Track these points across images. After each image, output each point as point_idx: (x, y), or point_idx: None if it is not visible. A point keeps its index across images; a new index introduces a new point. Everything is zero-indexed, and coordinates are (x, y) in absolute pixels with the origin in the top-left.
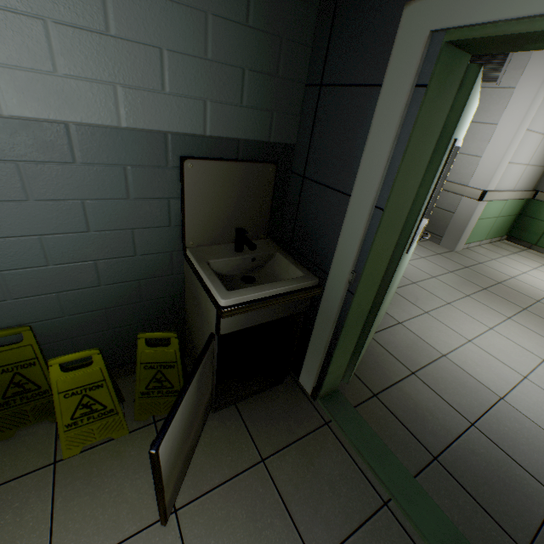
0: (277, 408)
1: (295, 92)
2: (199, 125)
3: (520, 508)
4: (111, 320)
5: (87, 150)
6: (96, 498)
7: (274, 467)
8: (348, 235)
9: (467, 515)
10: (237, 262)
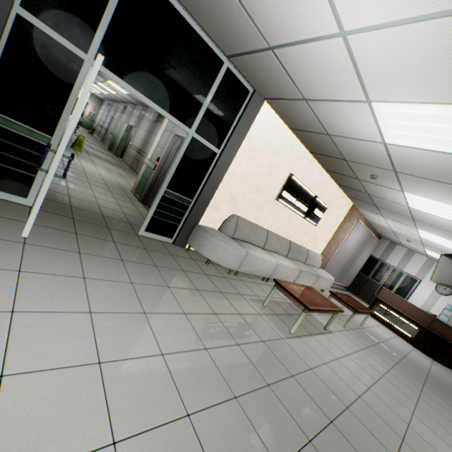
0: None
1: None
2: None
3: None
4: None
5: None
6: None
7: None
8: None
9: None
10: None
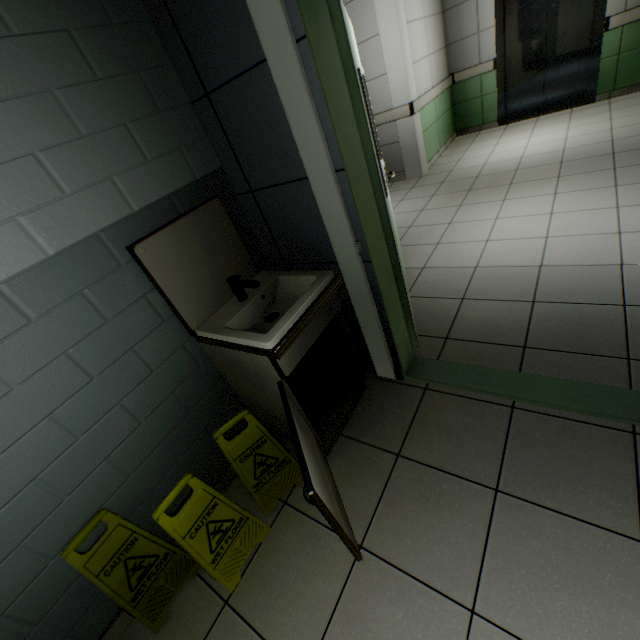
0: (378, 410)
1: (186, 116)
2: (122, 206)
3: (605, 333)
4: (175, 449)
5: (33, 301)
6: (287, 594)
7: (411, 453)
8: (330, 214)
9: (574, 367)
10: (251, 309)
